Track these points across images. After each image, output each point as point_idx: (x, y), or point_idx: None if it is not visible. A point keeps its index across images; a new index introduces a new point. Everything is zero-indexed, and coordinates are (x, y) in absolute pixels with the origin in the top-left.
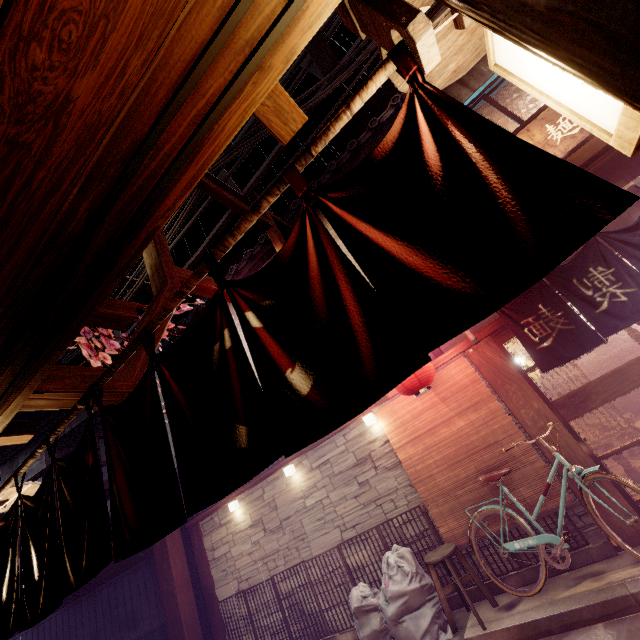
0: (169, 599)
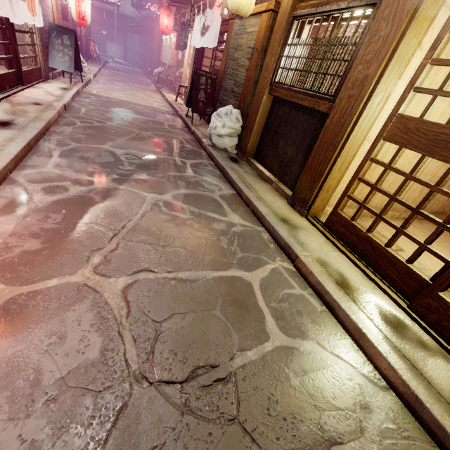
0: (152, 50)
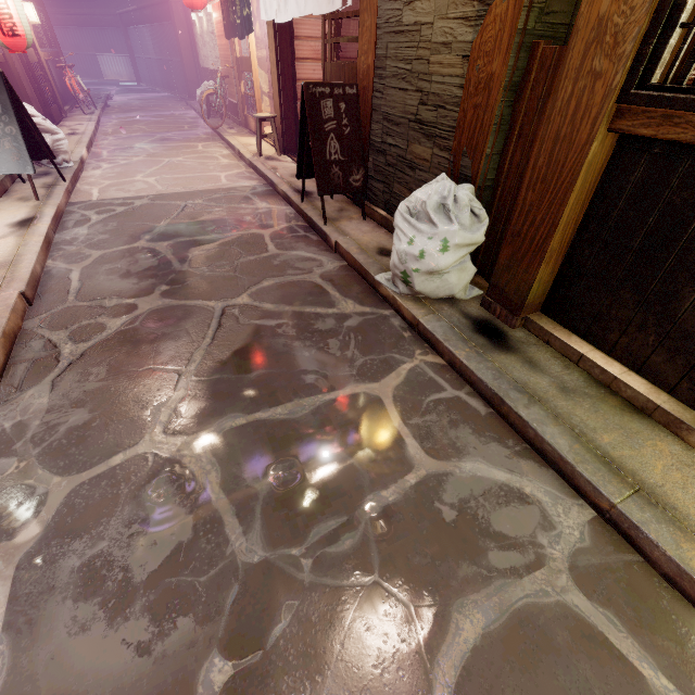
0: (180, 50)
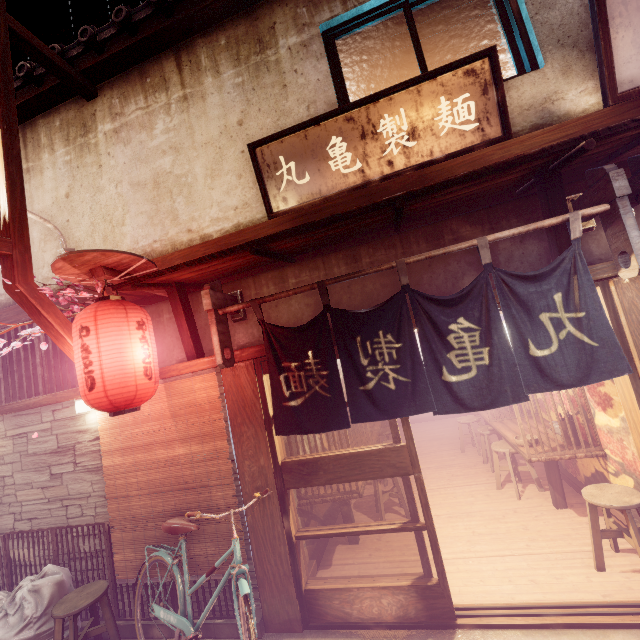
0: None
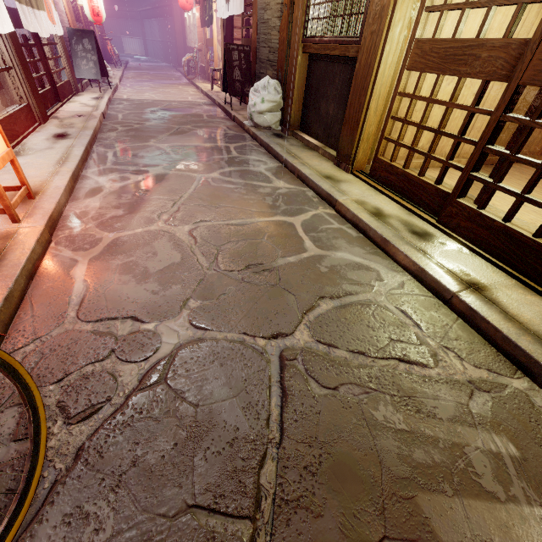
0: (175, 35)
